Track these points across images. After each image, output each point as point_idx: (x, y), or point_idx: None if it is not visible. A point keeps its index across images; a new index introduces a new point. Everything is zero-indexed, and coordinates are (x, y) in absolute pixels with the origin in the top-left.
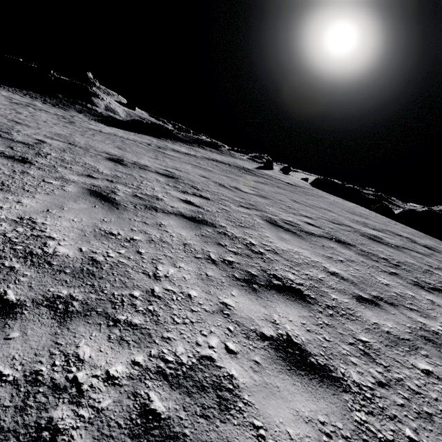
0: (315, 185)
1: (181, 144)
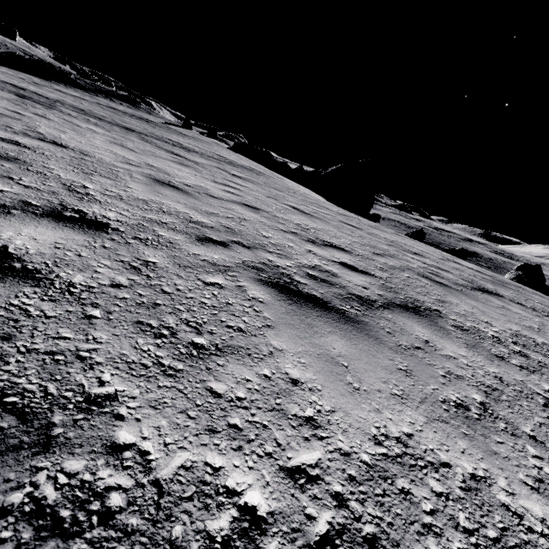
0: (234, 149)
1: (79, 91)
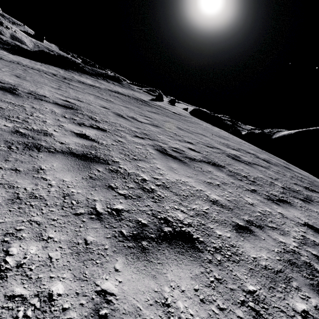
0: (193, 114)
1: (87, 77)
